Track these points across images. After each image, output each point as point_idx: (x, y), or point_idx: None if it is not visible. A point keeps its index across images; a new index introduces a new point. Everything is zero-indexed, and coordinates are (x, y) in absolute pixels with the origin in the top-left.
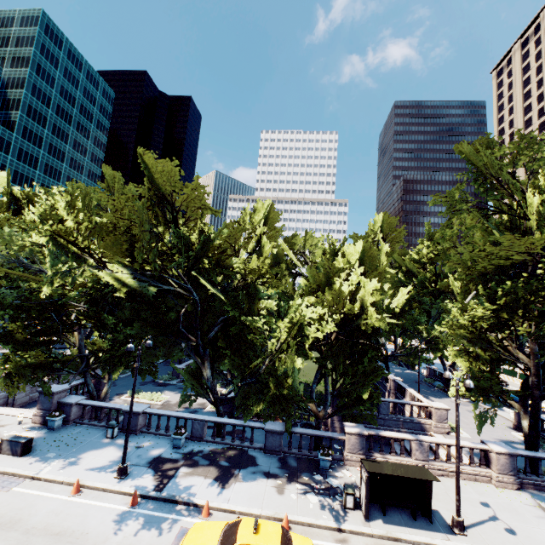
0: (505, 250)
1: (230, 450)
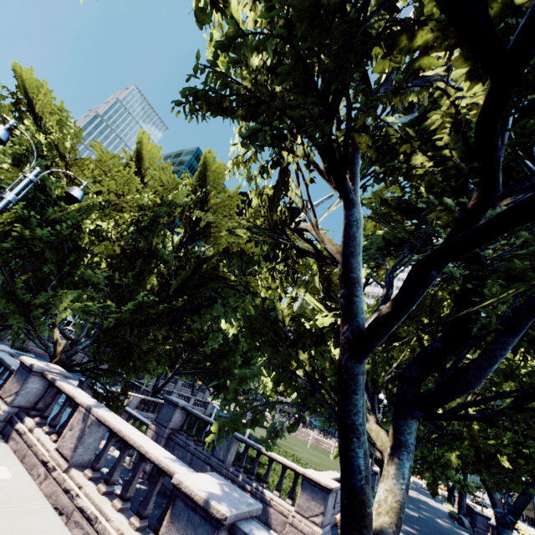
0: None
1: None
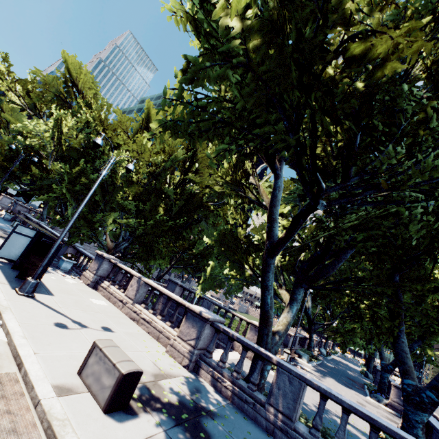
0: None
1: None
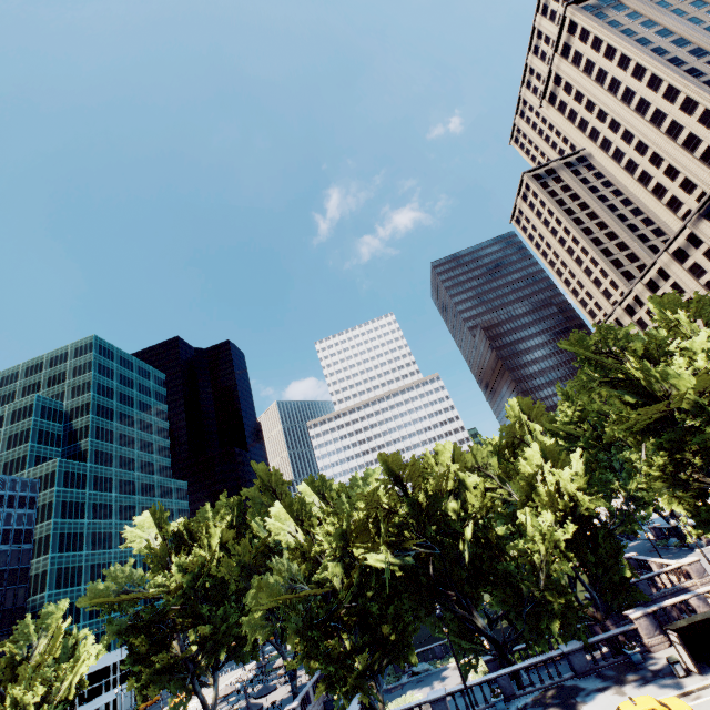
0: (645, 417)
1: (548, 691)
